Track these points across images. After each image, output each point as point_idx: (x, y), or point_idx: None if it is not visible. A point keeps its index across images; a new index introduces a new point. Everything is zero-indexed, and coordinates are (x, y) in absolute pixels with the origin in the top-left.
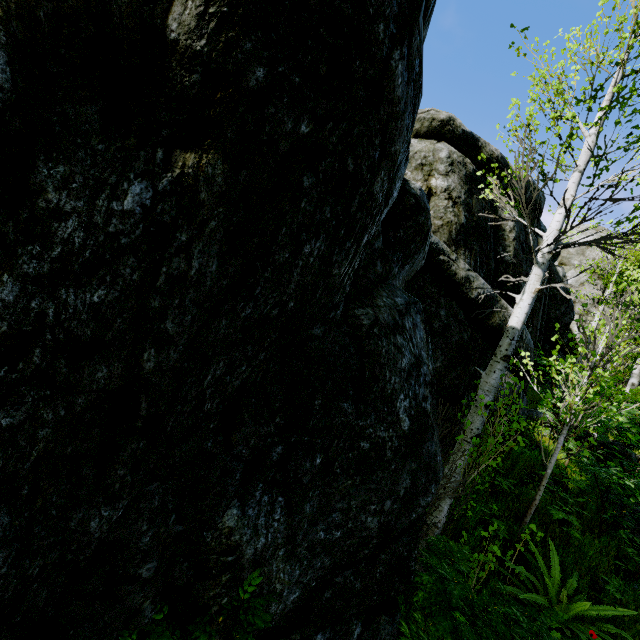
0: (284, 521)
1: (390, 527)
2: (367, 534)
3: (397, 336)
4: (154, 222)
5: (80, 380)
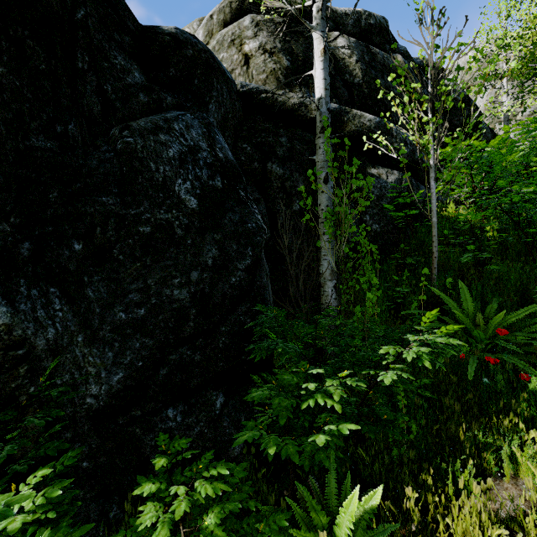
0: (69, 310)
1: (206, 295)
2: (179, 306)
3: (160, 135)
4: None
5: None
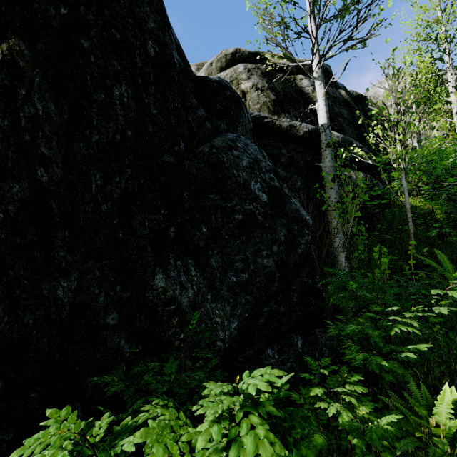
0: (200, 275)
1: (284, 262)
2: (268, 271)
3: (233, 151)
4: (0, 87)
5: (4, 195)
